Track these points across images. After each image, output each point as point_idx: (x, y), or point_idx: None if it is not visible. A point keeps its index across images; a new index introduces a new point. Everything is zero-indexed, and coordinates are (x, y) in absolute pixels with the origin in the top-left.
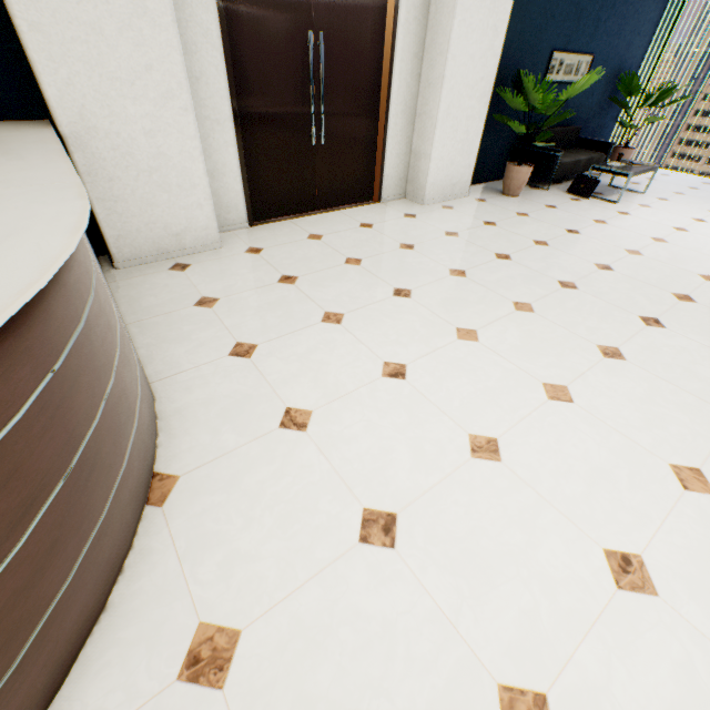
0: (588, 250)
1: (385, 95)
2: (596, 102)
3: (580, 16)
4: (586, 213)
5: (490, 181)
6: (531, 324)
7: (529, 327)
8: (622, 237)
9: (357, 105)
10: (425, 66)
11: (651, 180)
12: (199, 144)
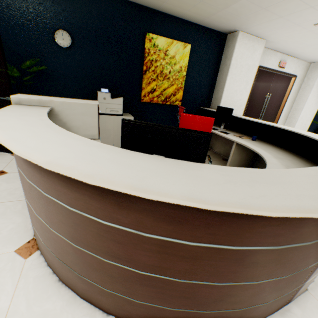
0: None
1: (280, 111)
2: None
3: None
4: None
5: None
6: None
7: None
8: None
9: (271, 113)
10: (294, 104)
11: None
12: None
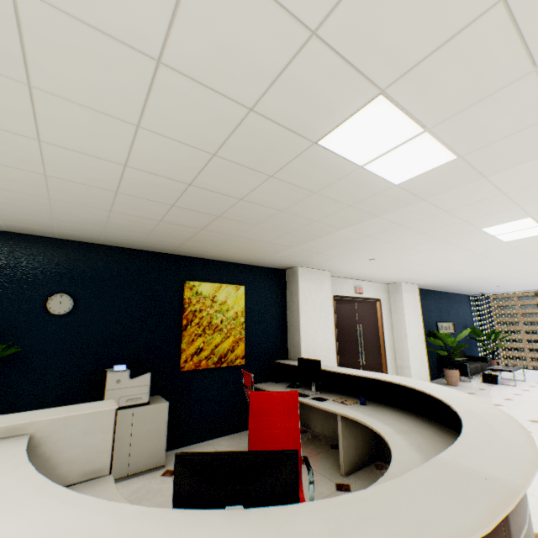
0: (526, 406)
1: (382, 343)
2: (463, 339)
3: (440, 310)
4: (504, 391)
5: (433, 379)
6: (536, 436)
7: (537, 438)
8: (537, 400)
9: (373, 347)
10: (394, 331)
11: (523, 373)
12: (335, 365)
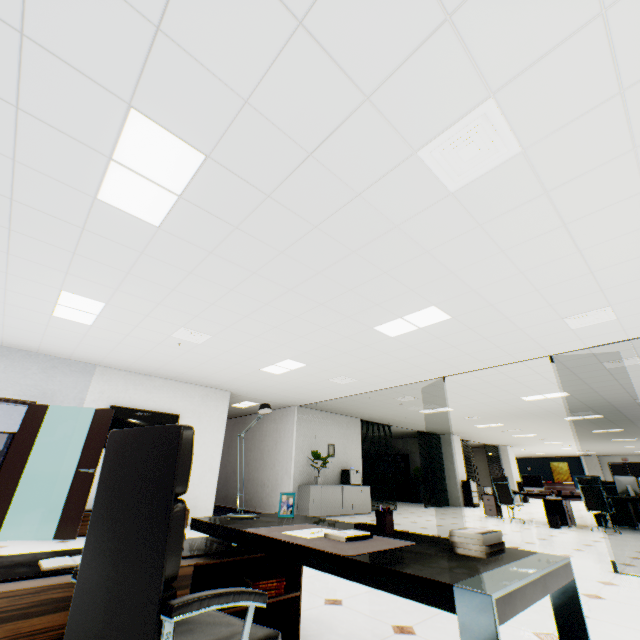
0: None
1: None
2: None
3: None
4: None
5: None
6: None
7: None
8: None
9: None
10: None
11: None
12: None
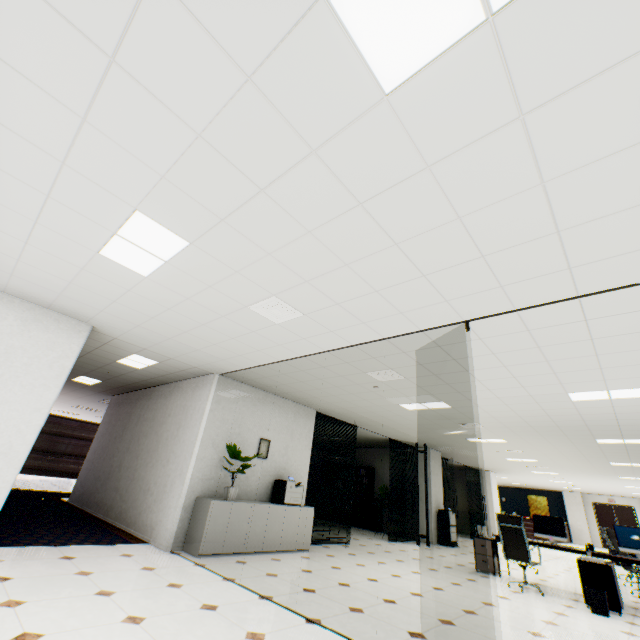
0: None
1: None
2: None
3: None
4: None
5: None
6: None
7: None
8: None
9: None
10: None
11: None
12: (587, 528)
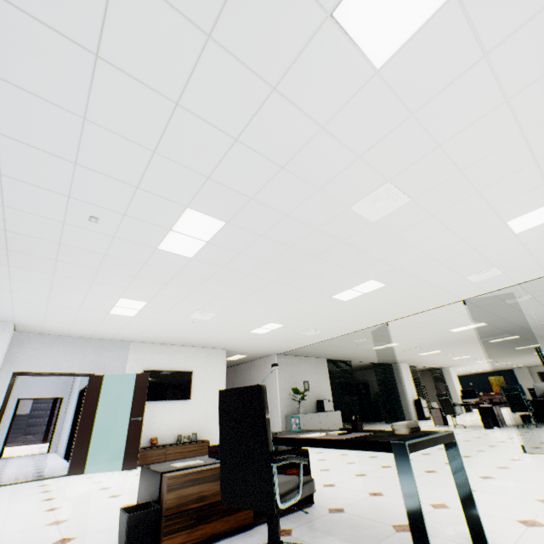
0: None
1: None
2: None
3: None
4: None
5: None
6: None
7: None
8: None
9: None
10: None
11: None
12: None
